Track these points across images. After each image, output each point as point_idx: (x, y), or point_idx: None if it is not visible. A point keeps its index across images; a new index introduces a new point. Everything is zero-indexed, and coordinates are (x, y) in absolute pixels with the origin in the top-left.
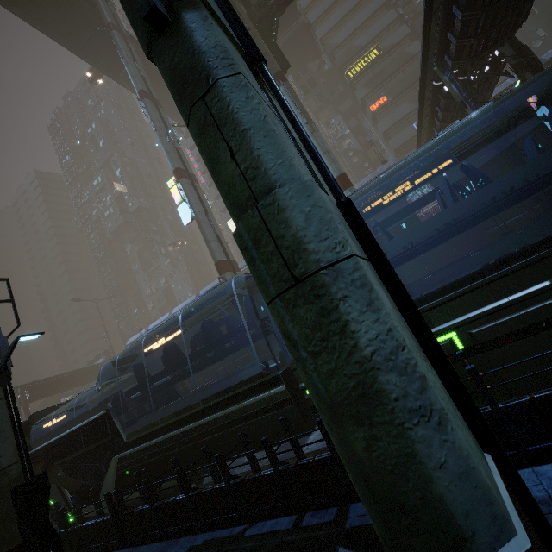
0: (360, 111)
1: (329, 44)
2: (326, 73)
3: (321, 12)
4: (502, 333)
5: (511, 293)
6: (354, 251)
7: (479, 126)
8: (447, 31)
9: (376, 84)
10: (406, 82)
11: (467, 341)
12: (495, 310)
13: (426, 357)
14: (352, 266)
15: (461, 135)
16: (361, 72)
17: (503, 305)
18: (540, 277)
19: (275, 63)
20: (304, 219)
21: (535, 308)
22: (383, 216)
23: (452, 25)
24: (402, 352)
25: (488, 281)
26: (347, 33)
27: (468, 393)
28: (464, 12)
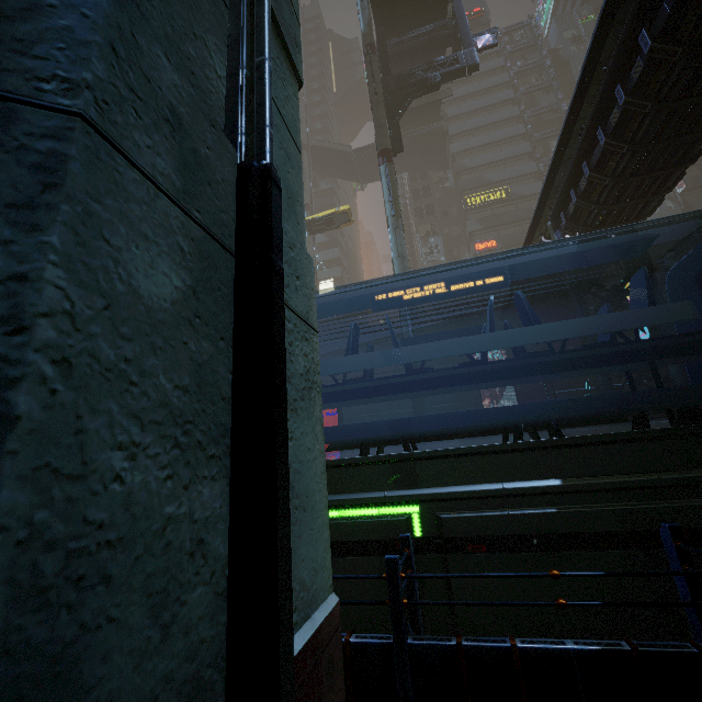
0: (464, 244)
1: (459, 162)
2: (445, 190)
3: (464, 129)
4: (478, 533)
5: (509, 479)
6: (119, 139)
7: (556, 266)
8: (571, 186)
9: (491, 224)
10: (522, 237)
11: (429, 528)
12: (481, 494)
13: (224, 459)
14: (51, 127)
15: (532, 266)
16: (481, 205)
17: (493, 492)
18: (552, 470)
19: (388, 139)
20: (23, 6)
21: (531, 512)
22: (442, 364)
23: (578, 182)
24: (4, 336)
25: (487, 450)
26: (482, 161)
27: (276, 569)
28: (593, 172)
